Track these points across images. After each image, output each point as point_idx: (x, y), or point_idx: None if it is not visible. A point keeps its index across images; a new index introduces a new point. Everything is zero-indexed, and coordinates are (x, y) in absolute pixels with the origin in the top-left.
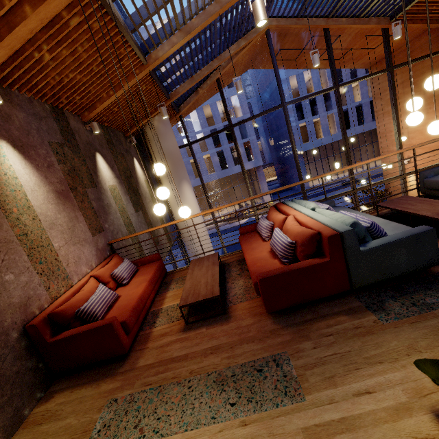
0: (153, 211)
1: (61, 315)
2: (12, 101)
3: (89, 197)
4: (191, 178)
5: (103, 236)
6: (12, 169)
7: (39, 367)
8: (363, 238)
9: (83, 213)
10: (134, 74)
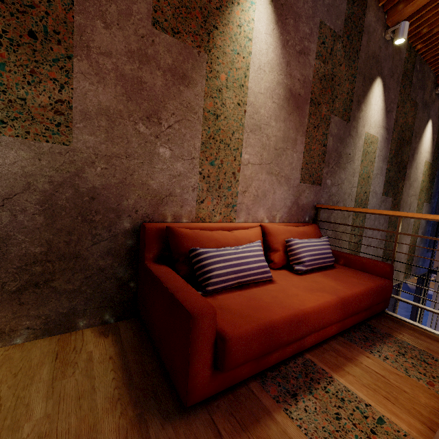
0: (409, 211)
1: (176, 239)
2: None
3: (329, 128)
4: None
5: (315, 192)
6: (251, 25)
7: (129, 285)
8: None
9: (307, 143)
10: None
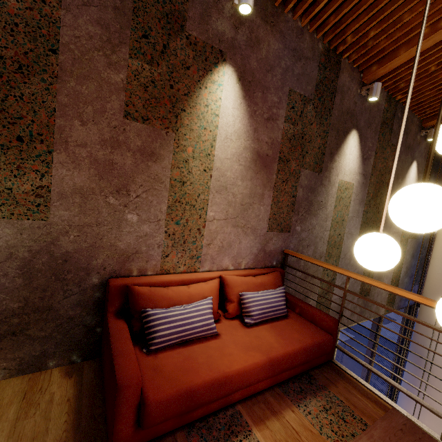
0: None
1: (134, 297)
2: (275, 25)
3: (299, 180)
4: None
5: (283, 239)
6: (219, 103)
7: (96, 330)
8: None
9: (275, 196)
10: None
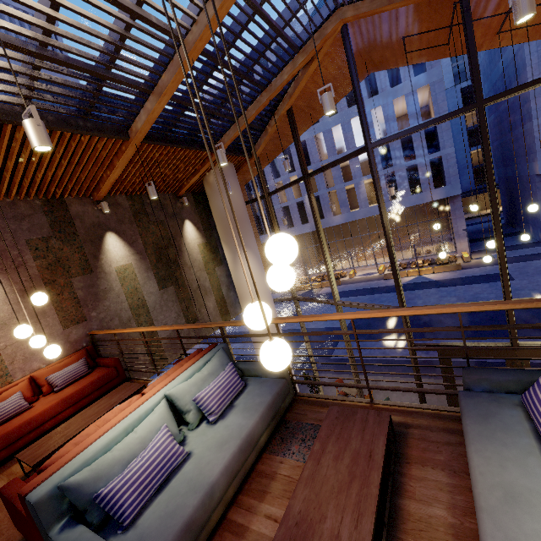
0: (201, 282)
1: None
2: None
3: (74, 286)
4: (344, 211)
5: (84, 327)
6: None
7: None
8: (86, 511)
9: (56, 306)
10: (122, 151)
